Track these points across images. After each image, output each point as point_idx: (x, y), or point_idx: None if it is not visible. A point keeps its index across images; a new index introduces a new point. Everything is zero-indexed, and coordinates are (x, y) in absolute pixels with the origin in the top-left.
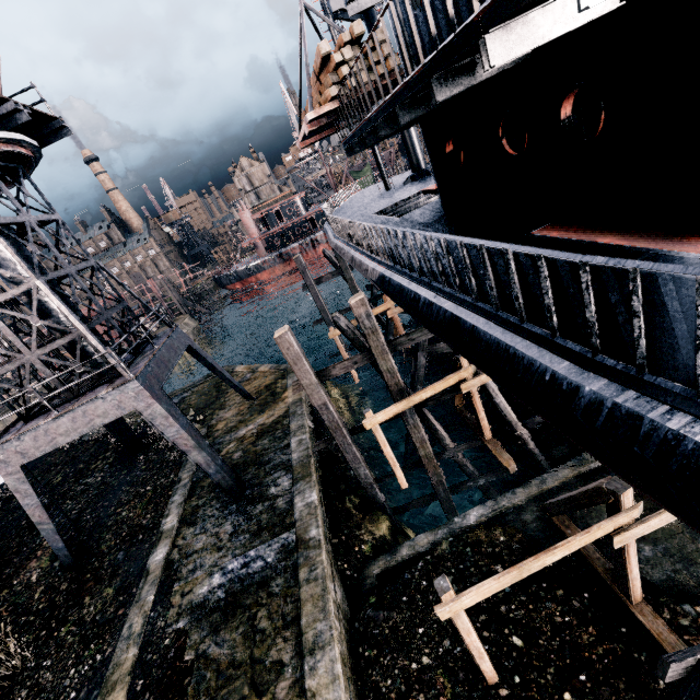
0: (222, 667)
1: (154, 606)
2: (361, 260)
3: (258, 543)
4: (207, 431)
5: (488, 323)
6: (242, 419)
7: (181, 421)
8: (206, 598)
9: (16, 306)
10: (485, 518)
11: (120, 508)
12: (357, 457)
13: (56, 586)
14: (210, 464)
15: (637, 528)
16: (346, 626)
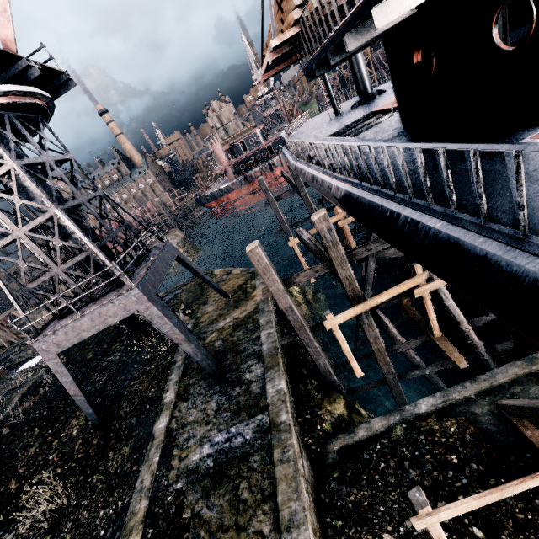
0: (213, 529)
1: (159, 466)
2: (323, 179)
3: (238, 421)
4: (194, 322)
5: (511, 249)
6: (221, 313)
7: (173, 320)
8: (198, 465)
9: (48, 229)
10: (435, 408)
11: (133, 381)
12: (317, 350)
13: (89, 441)
14: (197, 353)
15: None
16: (313, 496)
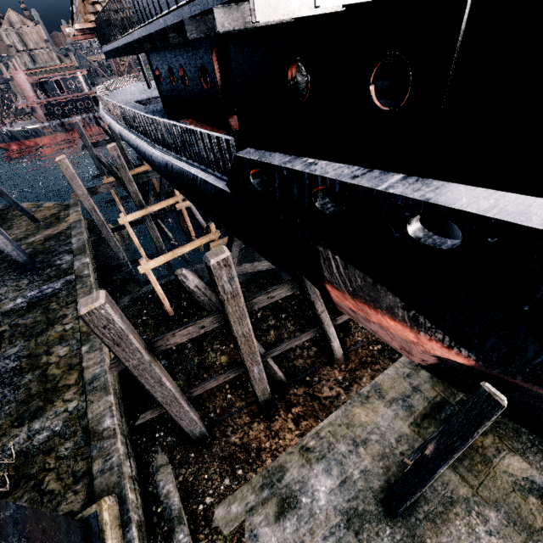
0: (29, 325)
1: None
2: (113, 124)
3: (49, 283)
4: None
5: (144, 143)
6: (30, 233)
7: None
8: (12, 308)
9: None
10: None
11: None
12: (117, 245)
13: None
14: (7, 244)
15: (219, 241)
16: None
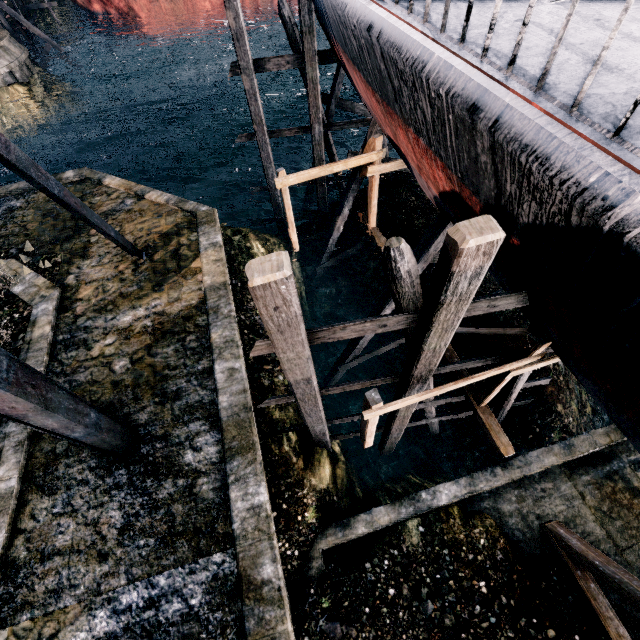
0: None
1: None
2: (558, 137)
3: (172, 562)
4: (60, 296)
5: None
6: (123, 291)
7: None
8: None
9: None
10: (456, 500)
11: None
12: (320, 419)
13: None
14: (73, 427)
15: None
16: None
